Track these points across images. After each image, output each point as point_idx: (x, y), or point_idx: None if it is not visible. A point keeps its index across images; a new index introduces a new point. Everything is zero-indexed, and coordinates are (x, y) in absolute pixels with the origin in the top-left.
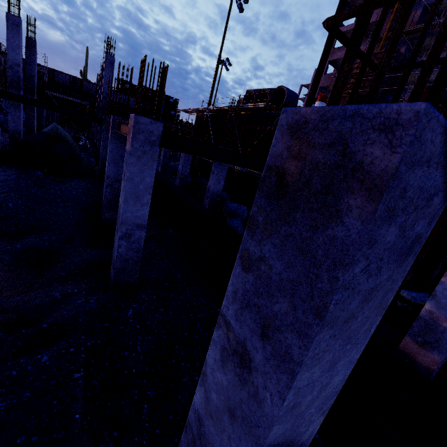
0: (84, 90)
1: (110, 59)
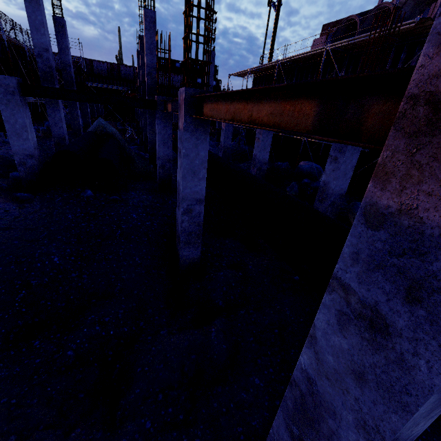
0: (122, 76)
1: (150, 16)
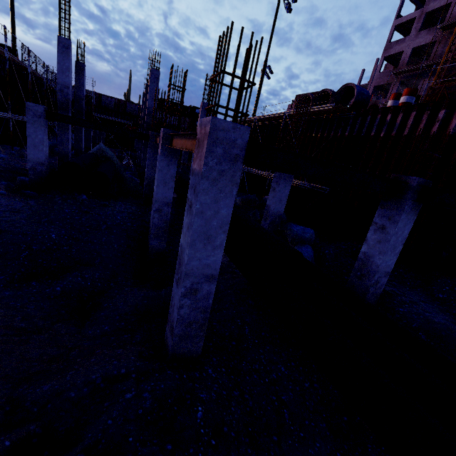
0: (127, 111)
1: (155, 74)
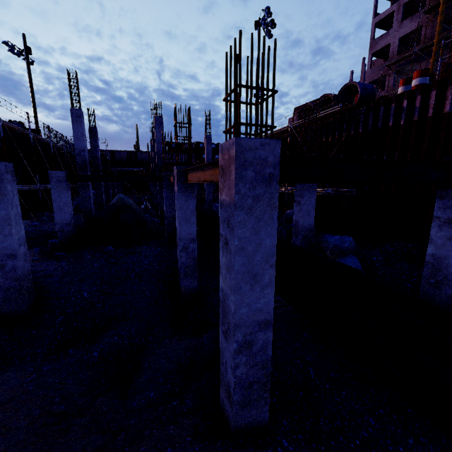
0: (138, 160)
1: (159, 120)
